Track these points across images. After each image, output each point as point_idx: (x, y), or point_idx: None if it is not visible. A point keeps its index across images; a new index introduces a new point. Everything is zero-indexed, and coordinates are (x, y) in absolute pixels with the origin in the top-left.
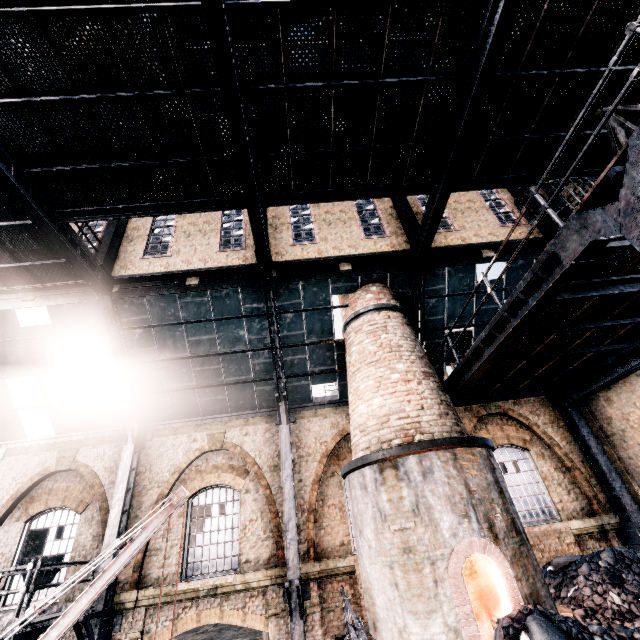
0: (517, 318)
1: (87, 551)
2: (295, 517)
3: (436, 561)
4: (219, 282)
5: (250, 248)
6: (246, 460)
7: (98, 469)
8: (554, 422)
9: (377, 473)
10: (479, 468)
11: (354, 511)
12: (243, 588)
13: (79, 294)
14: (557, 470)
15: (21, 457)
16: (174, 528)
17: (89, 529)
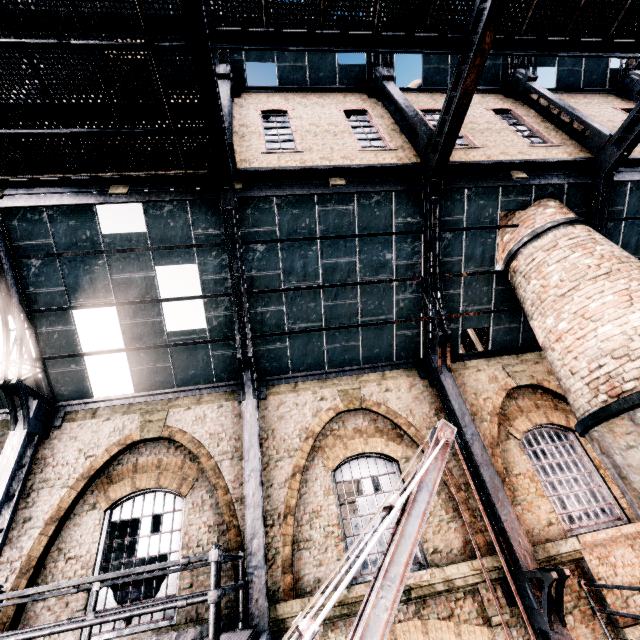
0: None
1: (204, 547)
2: (502, 486)
3: None
4: (371, 184)
5: (400, 149)
6: (397, 421)
7: (200, 436)
8: None
9: None
10: None
11: None
12: (446, 588)
13: (188, 190)
14: None
15: (87, 423)
16: (323, 511)
17: (201, 517)
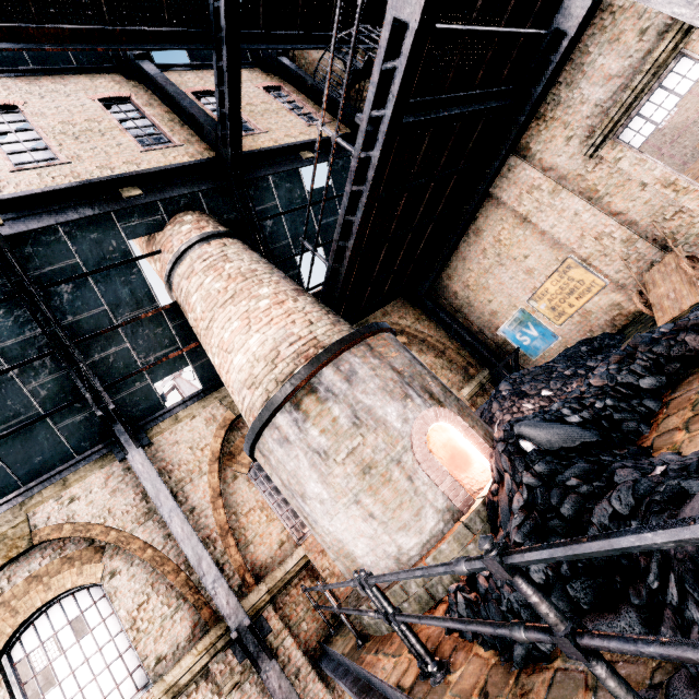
0: (378, 146)
1: None
2: (207, 552)
3: (401, 458)
4: None
5: None
6: (90, 534)
7: None
8: (419, 319)
9: (294, 412)
10: (396, 349)
11: (284, 480)
12: (170, 698)
13: None
14: (436, 357)
15: None
16: None
17: None
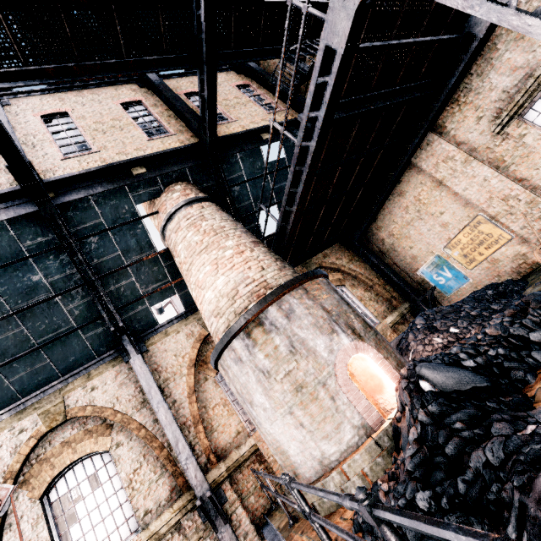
0: (314, 138)
1: None
2: (182, 436)
3: (326, 381)
4: None
5: (2, 172)
6: (104, 415)
7: None
8: (352, 259)
9: (246, 339)
10: (327, 292)
11: (238, 389)
12: None
13: None
14: (366, 291)
15: None
16: None
17: None
